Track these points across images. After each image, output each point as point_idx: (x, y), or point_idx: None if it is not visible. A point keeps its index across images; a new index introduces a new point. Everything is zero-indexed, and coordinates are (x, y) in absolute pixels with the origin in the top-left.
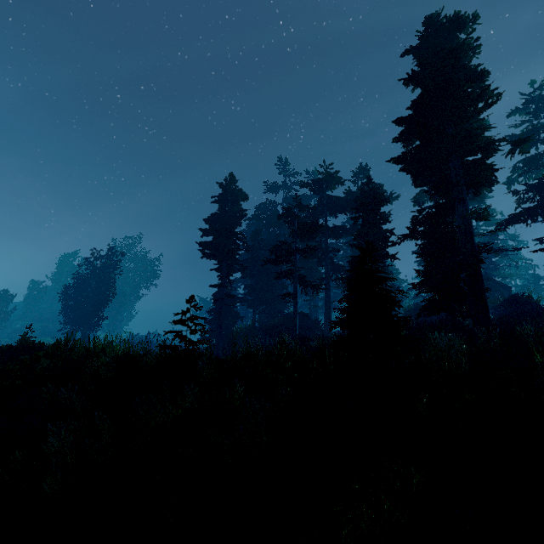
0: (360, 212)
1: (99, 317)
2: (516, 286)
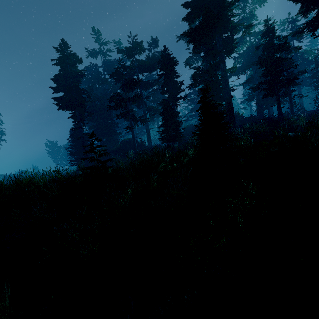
0: (163, 70)
1: None
2: None
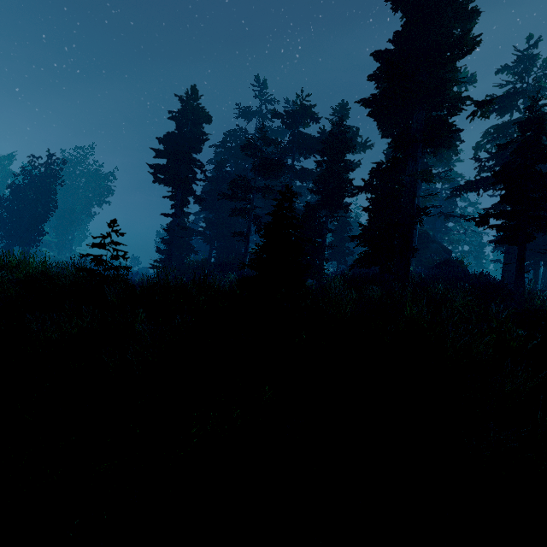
0: (325, 156)
1: (40, 233)
2: (462, 251)
